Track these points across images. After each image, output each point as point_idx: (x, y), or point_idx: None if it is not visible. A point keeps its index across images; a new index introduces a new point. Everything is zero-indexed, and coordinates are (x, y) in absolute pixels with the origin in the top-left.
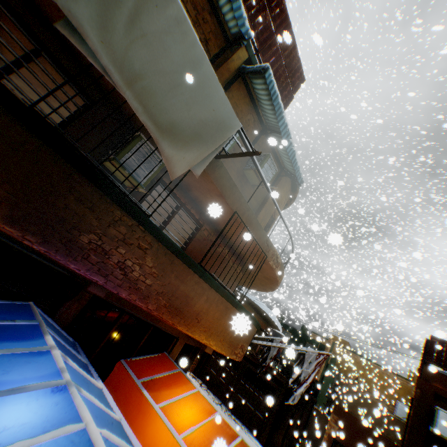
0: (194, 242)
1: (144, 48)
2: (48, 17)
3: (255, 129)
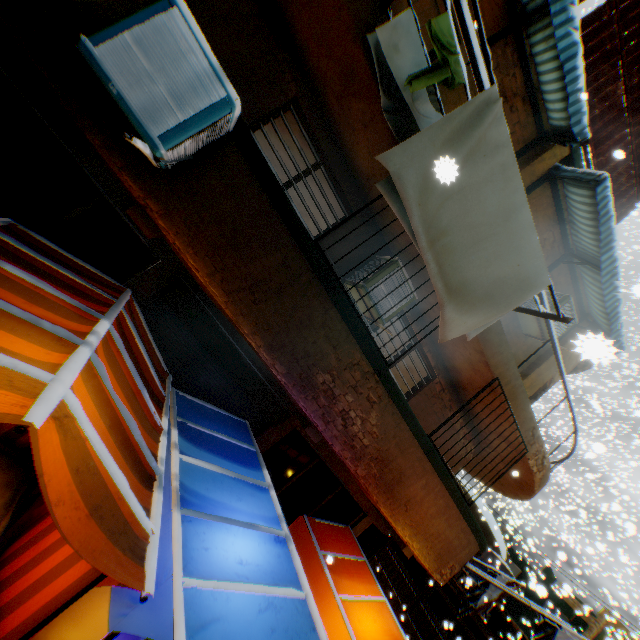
0: (419, 396)
1: (458, 202)
2: (337, 131)
3: (550, 253)
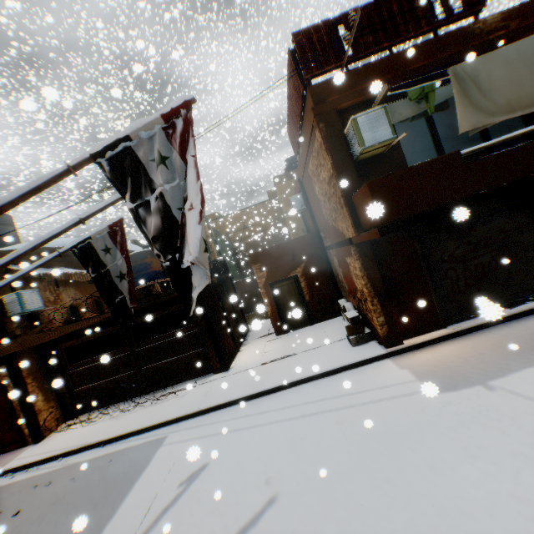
0: None
1: None
2: None
3: None
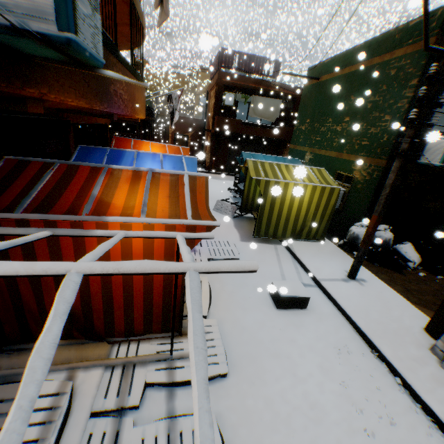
0: None
1: None
2: None
3: None
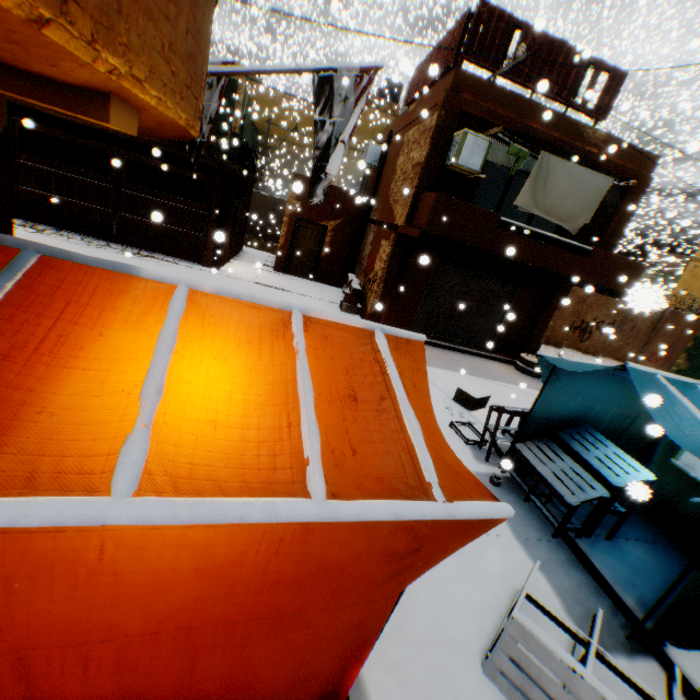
0: None
1: None
2: None
3: None
